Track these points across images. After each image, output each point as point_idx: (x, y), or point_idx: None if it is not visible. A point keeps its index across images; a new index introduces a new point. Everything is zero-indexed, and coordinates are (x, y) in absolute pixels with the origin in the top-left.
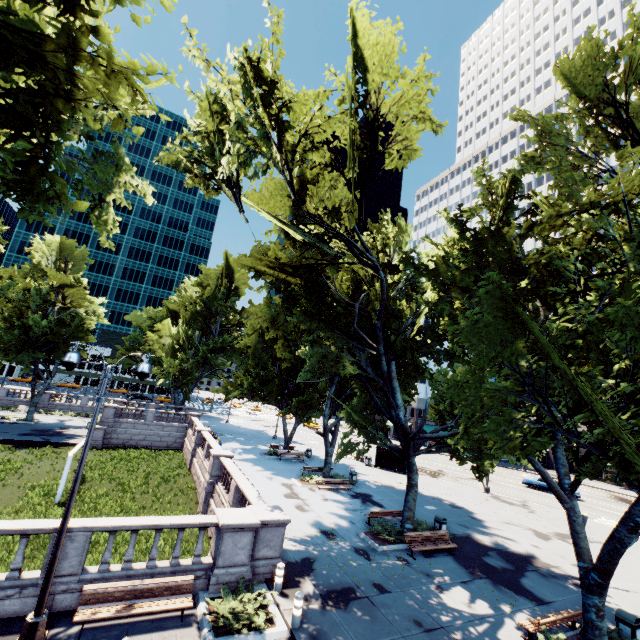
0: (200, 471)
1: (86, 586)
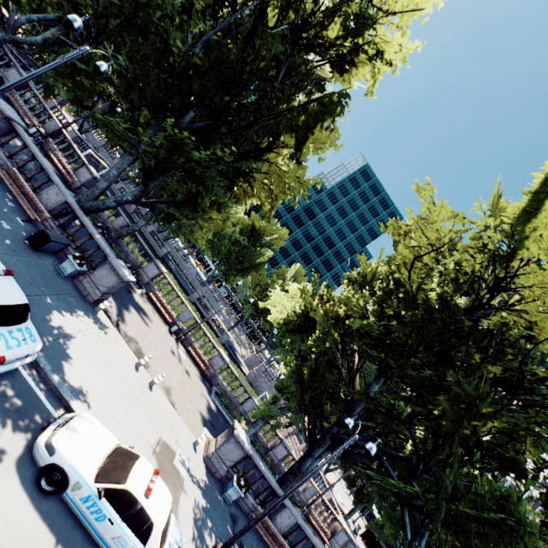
0: (295, 453)
1: (312, 509)
